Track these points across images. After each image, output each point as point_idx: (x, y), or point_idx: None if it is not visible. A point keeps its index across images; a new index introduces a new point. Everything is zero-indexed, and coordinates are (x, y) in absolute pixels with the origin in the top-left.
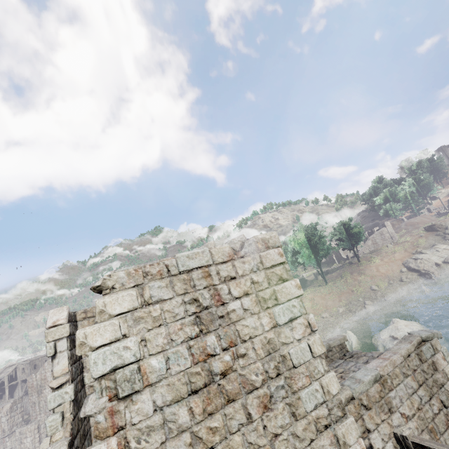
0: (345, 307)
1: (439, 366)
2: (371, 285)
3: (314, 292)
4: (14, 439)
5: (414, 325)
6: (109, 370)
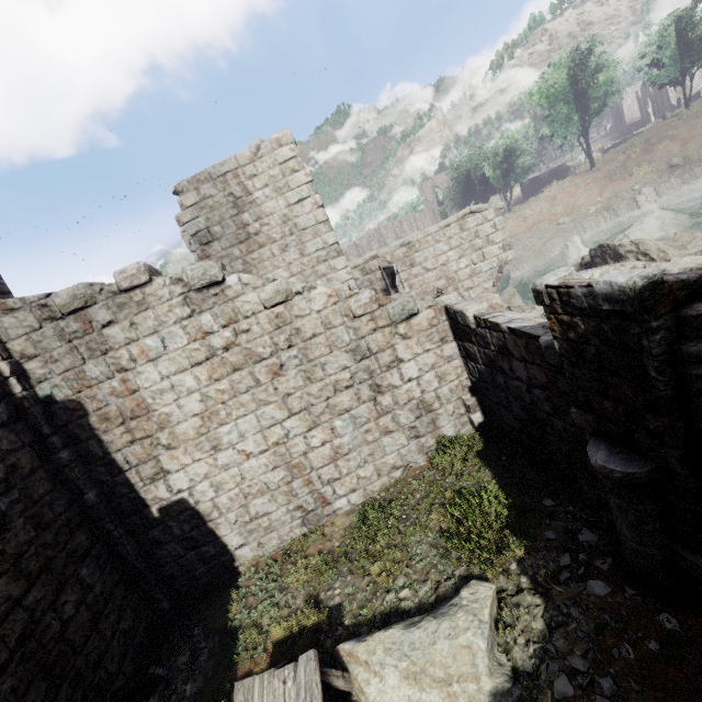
0: (602, 204)
1: (482, 234)
2: (674, 157)
3: (561, 187)
4: None
5: (670, 216)
6: (195, 233)
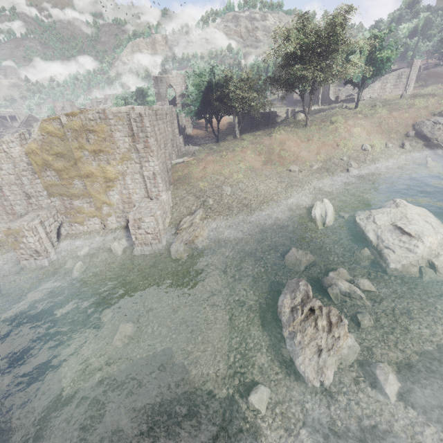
0: (322, 164)
1: None
2: (364, 143)
3: (289, 134)
4: None
5: (430, 218)
6: None
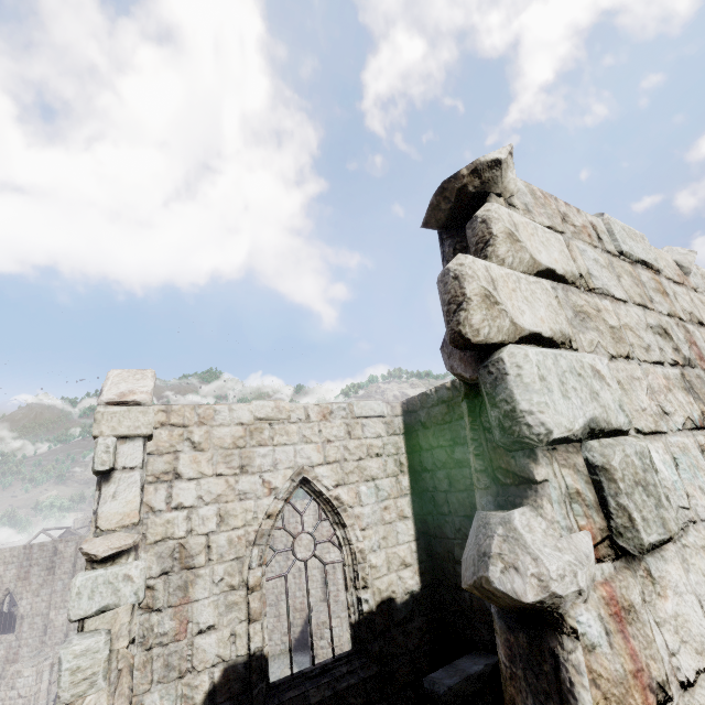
0: None
1: None
2: None
3: None
4: None
5: None
6: (582, 426)
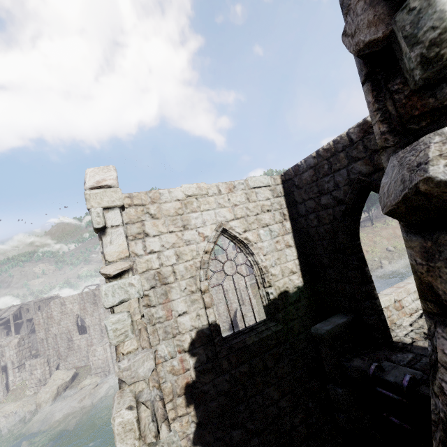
0: None
1: None
2: (387, 246)
3: None
4: (24, 370)
5: None
6: None
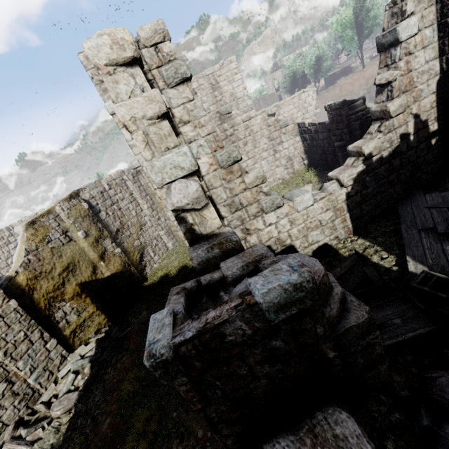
0: (366, 90)
1: (307, 101)
2: None
3: (346, 80)
4: None
5: None
6: None
